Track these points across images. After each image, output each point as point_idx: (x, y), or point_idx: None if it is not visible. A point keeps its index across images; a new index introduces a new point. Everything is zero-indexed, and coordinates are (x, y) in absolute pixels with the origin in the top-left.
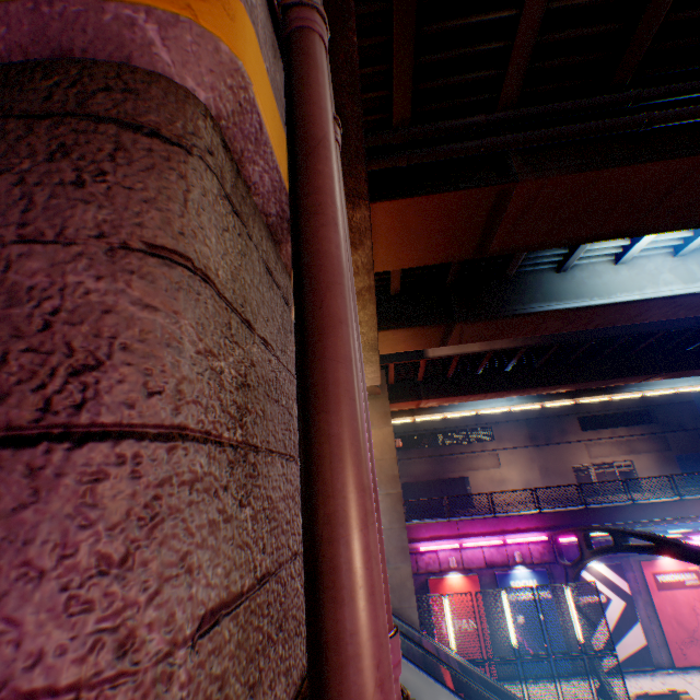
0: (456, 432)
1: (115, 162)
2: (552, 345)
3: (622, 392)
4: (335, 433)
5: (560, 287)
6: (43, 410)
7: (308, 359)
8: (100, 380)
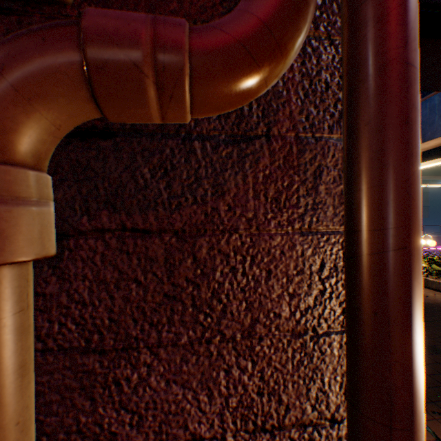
0: None
1: None
2: None
3: (436, 184)
4: None
5: None
6: None
7: None
8: None
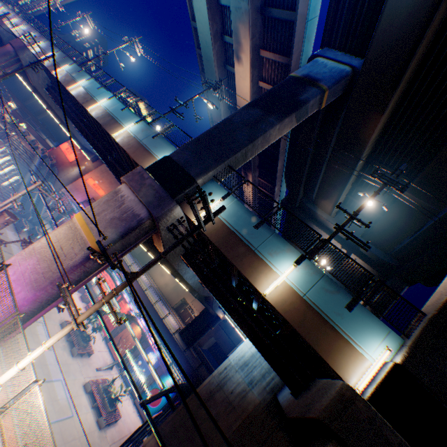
0: None
1: None
2: None
3: None
4: None
5: None
6: None
7: None
8: None
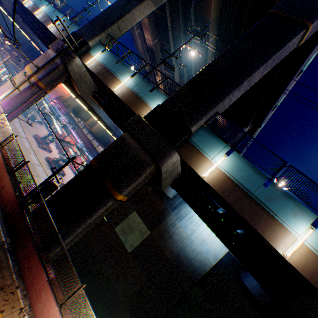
0: None
1: None
2: None
3: None
4: None
5: None
6: None
7: None
8: None
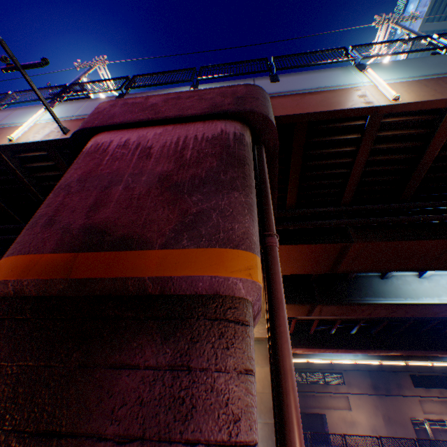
0: (315, 373)
1: (235, 337)
2: (383, 319)
3: (442, 360)
4: (294, 441)
5: (384, 288)
6: (229, 435)
7: (282, 403)
8: (240, 424)
